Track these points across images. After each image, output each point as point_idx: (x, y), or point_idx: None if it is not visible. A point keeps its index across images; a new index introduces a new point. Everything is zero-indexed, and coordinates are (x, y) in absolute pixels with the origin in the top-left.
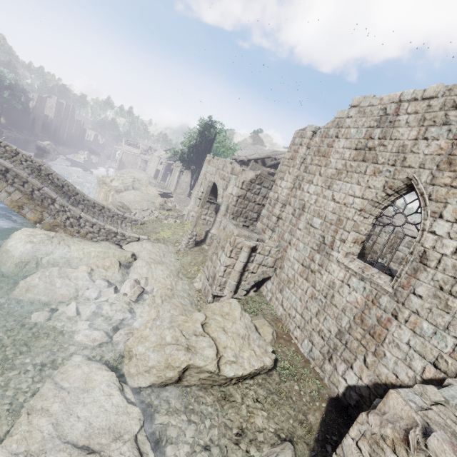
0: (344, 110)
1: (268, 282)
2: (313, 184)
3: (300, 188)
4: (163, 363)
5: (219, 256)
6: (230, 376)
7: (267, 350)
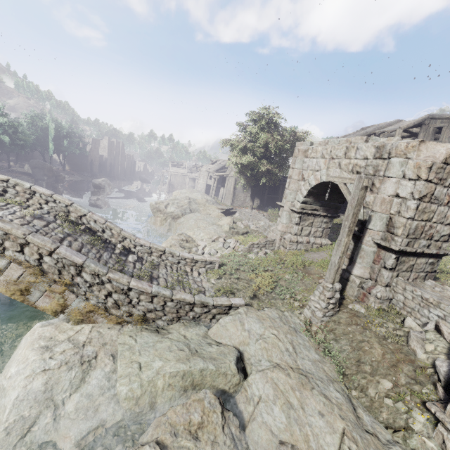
0: None
1: None
2: None
3: None
4: None
5: None
6: None
7: None
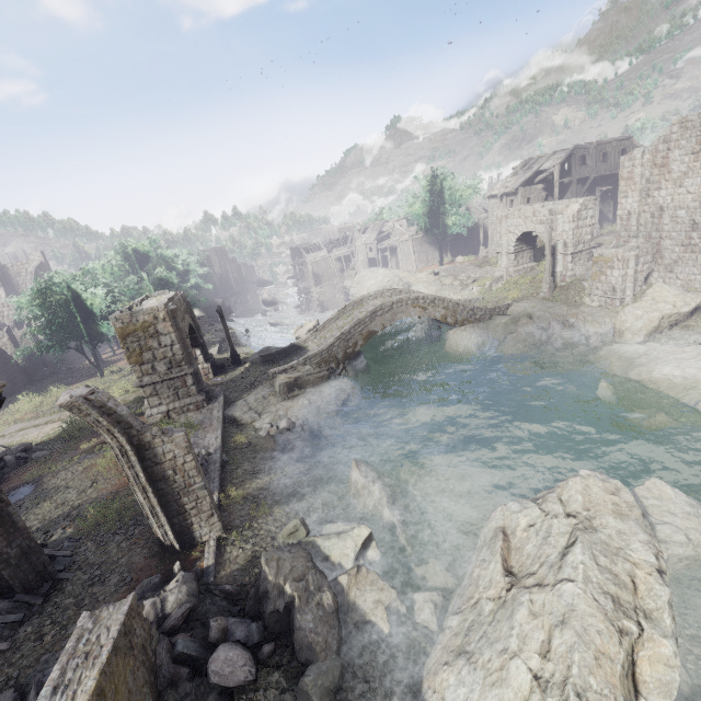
0: (666, 129)
1: (652, 274)
2: (662, 190)
3: (649, 197)
4: (647, 322)
5: (609, 274)
6: (687, 311)
7: (698, 294)
